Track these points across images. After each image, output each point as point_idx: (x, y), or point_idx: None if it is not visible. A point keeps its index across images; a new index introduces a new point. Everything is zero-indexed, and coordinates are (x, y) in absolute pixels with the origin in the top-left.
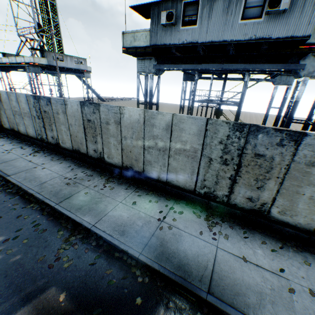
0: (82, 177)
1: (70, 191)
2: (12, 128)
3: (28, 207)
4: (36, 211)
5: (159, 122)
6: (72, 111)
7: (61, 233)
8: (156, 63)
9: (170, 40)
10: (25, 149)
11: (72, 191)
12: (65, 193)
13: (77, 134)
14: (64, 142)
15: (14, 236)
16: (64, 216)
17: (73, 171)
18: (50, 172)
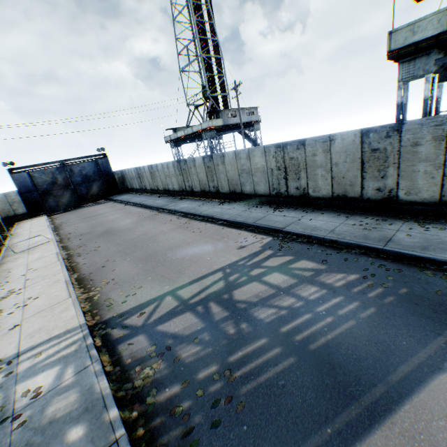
0: (373, 222)
1: (380, 235)
2: (231, 191)
3: (343, 252)
4: (358, 255)
5: None
6: (341, 146)
7: (426, 272)
8: (440, 56)
9: None
10: (261, 207)
11: (383, 235)
12: (375, 237)
13: (344, 174)
14: (316, 191)
15: (367, 274)
16: (407, 257)
17: (350, 218)
18: (323, 222)
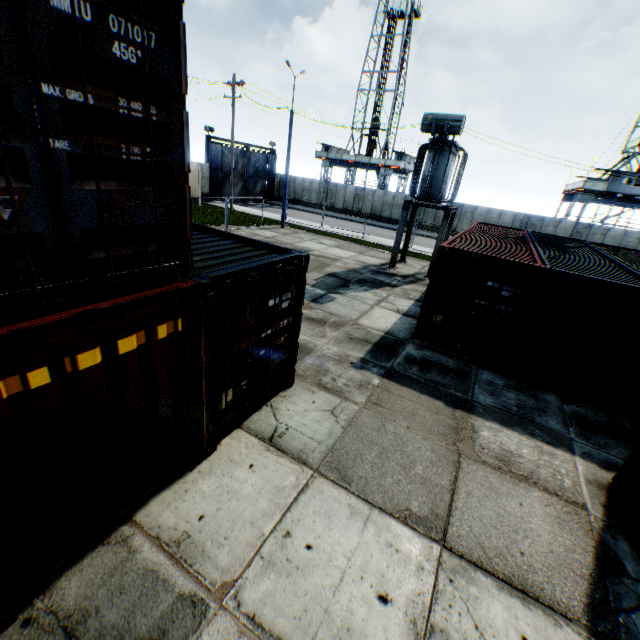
0: None
1: None
2: None
3: None
4: None
5: (633, 236)
6: (563, 226)
7: None
8: (593, 198)
9: (621, 191)
10: None
11: None
12: None
13: None
14: None
15: None
16: None
17: None
18: None
